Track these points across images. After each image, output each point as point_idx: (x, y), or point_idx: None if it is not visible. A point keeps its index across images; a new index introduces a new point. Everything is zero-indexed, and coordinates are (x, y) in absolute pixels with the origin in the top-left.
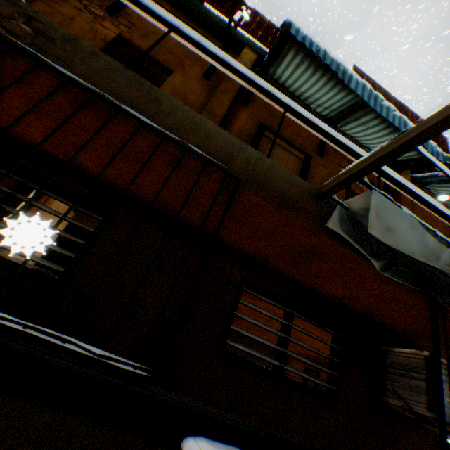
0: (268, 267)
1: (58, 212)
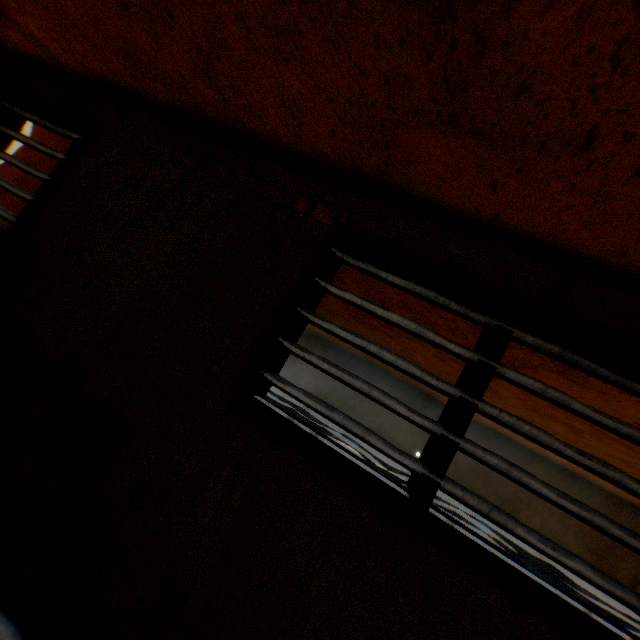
0: (418, 192)
1: (28, 138)
